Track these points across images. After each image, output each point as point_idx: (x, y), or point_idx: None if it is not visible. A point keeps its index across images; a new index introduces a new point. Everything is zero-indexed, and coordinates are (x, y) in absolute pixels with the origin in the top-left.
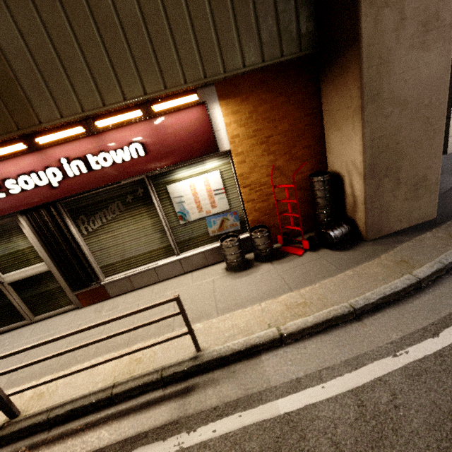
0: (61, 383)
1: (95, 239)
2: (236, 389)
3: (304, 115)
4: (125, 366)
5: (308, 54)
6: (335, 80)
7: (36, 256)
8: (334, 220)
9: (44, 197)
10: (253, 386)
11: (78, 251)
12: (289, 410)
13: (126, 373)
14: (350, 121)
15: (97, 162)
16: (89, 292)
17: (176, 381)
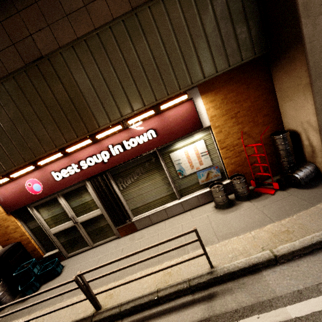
0: (122, 288)
1: (127, 192)
2: (249, 297)
3: (261, 94)
4: (161, 277)
5: (261, 55)
6: (284, 68)
7: (94, 205)
8: (295, 165)
9: (99, 169)
10: (262, 295)
11: (118, 200)
12: (298, 315)
13: (163, 282)
14: (301, 93)
15: (128, 144)
16: (125, 227)
17: (200, 289)
